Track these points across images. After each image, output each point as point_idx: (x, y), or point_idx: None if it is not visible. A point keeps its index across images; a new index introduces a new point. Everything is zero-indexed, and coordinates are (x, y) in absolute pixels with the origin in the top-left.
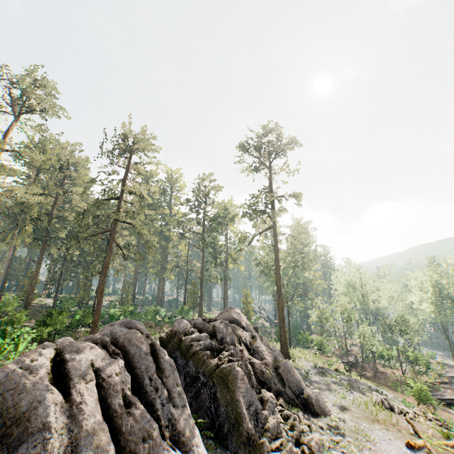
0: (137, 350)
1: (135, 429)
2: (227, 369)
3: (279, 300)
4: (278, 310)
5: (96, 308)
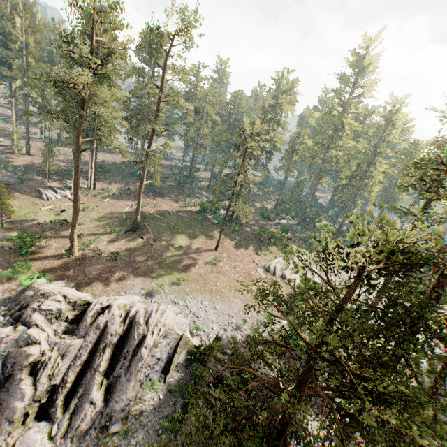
0: None
1: None
2: None
3: None
4: None
5: None
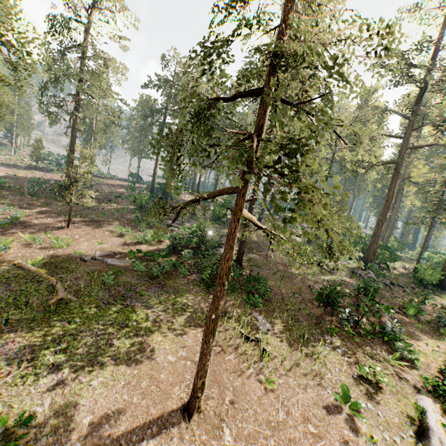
0: None
1: None
2: None
3: None
4: None
5: None
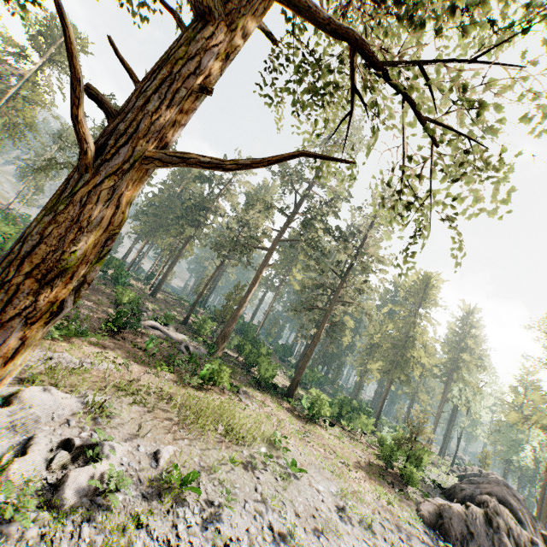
0: (520, 503)
1: (538, 539)
2: (543, 534)
3: (544, 491)
4: (540, 499)
5: (378, 412)
